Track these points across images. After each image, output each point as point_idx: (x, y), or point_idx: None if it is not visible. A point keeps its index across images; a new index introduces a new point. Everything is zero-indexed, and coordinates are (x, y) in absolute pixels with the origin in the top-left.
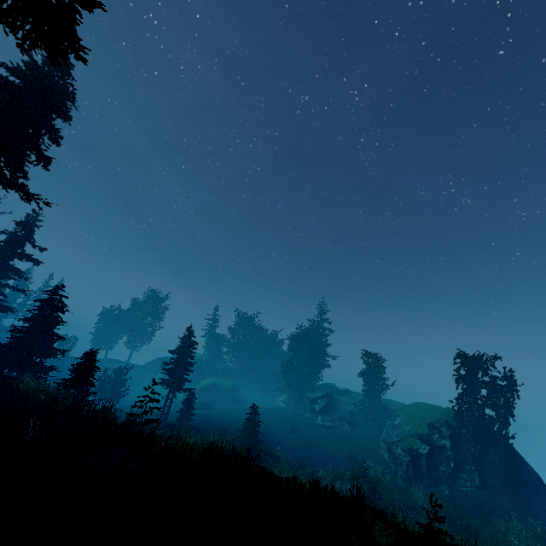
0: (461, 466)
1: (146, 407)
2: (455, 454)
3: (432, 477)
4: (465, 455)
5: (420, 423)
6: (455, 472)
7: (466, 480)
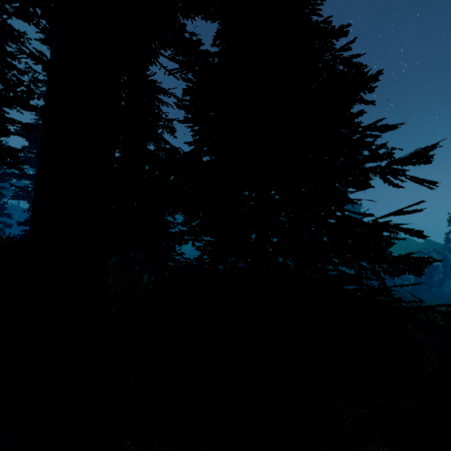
0: (446, 276)
1: (367, 283)
2: (444, 269)
3: (428, 284)
4: (449, 269)
5: (407, 251)
6: (442, 280)
7: (448, 284)
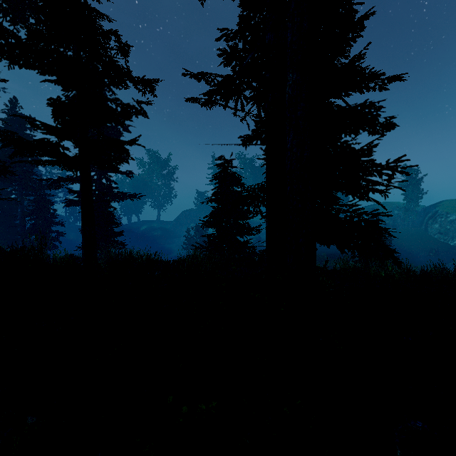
0: None
1: None
2: None
3: None
4: None
5: None
6: None
7: None
